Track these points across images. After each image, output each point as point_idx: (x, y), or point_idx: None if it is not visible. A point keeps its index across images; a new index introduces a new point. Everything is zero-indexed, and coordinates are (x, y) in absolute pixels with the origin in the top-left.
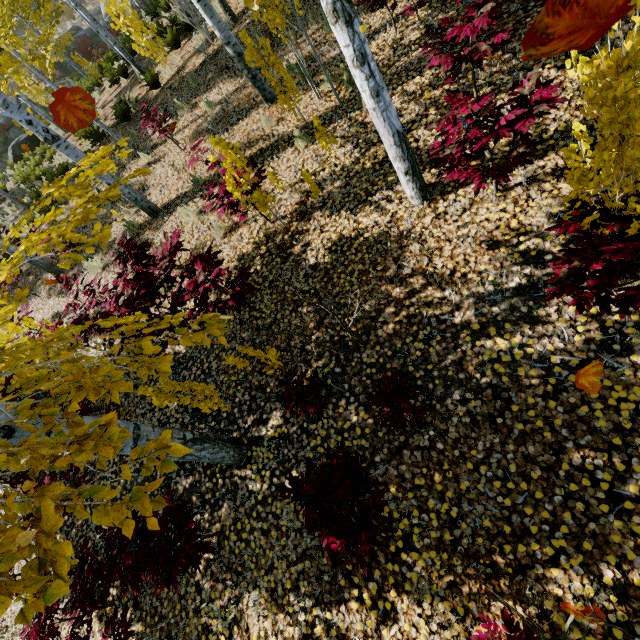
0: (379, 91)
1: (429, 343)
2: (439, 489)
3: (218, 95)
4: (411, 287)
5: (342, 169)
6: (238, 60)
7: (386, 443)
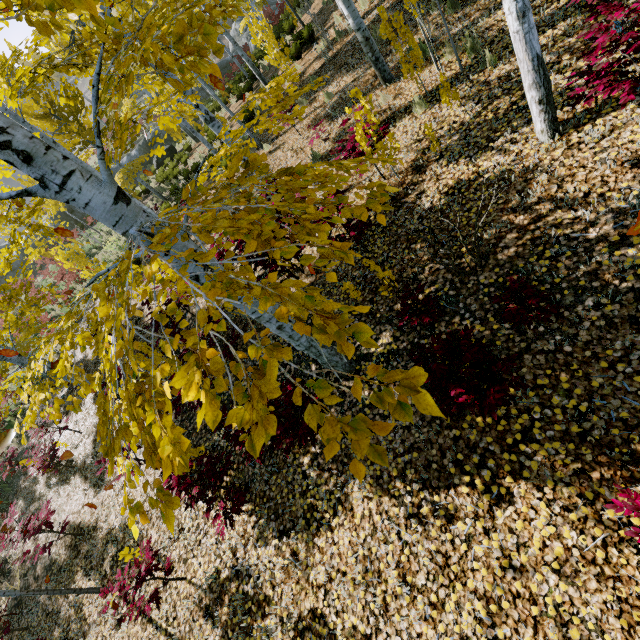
0: (526, 12)
1: (557, 259)
2: (565, 387)
3: (336, 88)
4: (537, 213)
5: (461, 124)
6: (365, 44)
7: (504, 350)
